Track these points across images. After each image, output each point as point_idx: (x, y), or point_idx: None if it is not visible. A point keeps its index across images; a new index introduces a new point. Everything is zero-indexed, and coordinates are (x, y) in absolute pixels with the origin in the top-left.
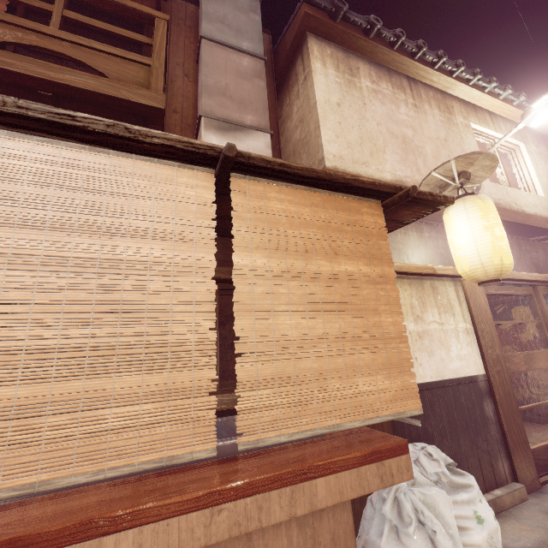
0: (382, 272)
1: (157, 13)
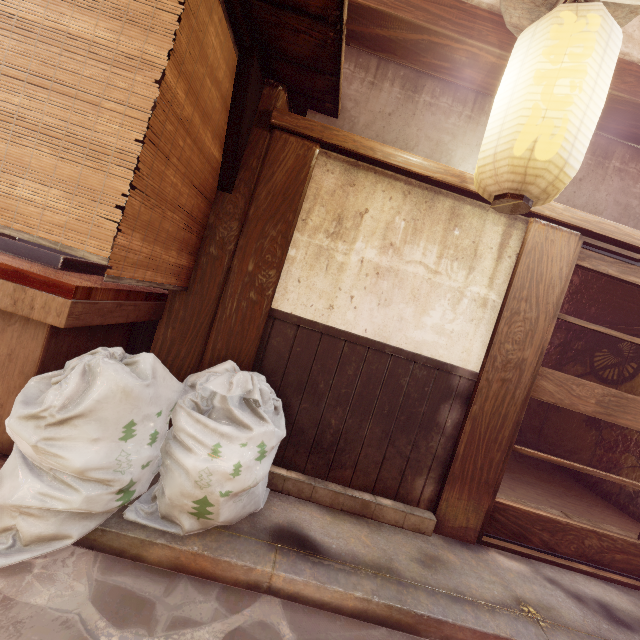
0: (139, 53)
1: None
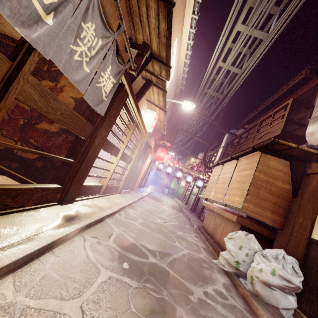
0: (251, 172)
1: (289, 100)
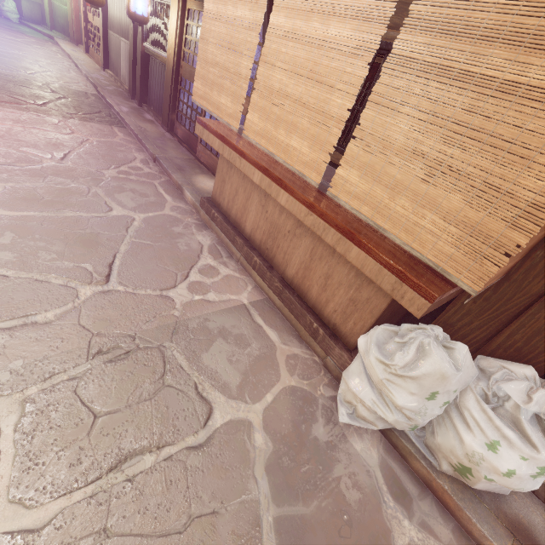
0: None
1: None
